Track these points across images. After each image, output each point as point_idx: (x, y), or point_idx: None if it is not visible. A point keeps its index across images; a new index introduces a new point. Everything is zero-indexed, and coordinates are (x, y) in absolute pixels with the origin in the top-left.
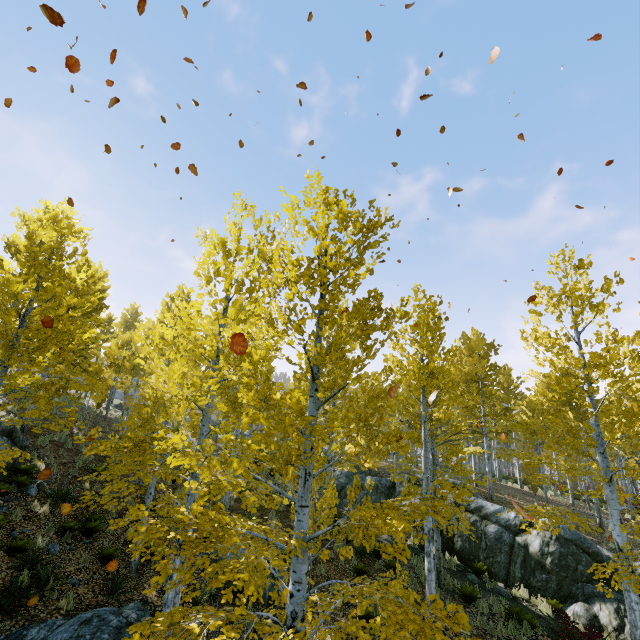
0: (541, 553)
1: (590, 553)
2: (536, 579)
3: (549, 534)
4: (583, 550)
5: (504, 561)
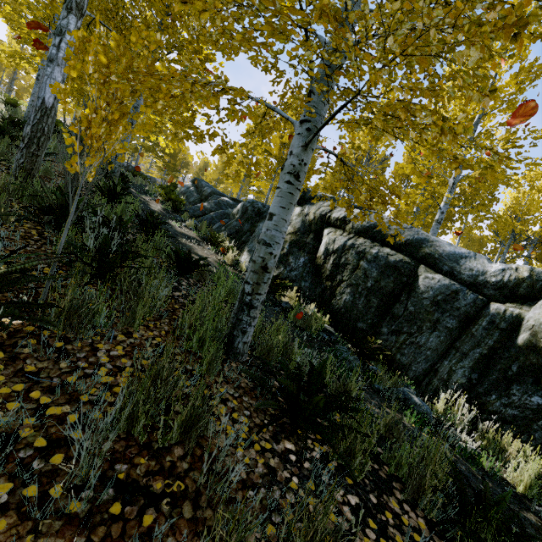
0: None
1: None
2: (507, 400)
3: None
4: None
5: (434, 347)
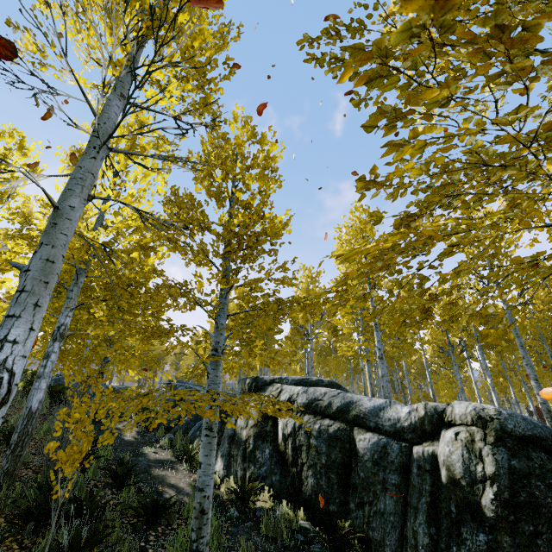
0: (468, 480)
1: None
2: (465, 548)
3: (480, 433)
4: None
5: (393, 509)
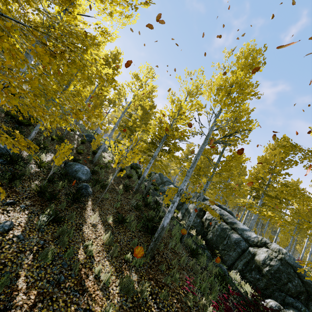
0: (263, 262)
1: (304, 281)
2: (251, 275)
3: (276, 254)
4: (298, 276)
5: (234, 256)
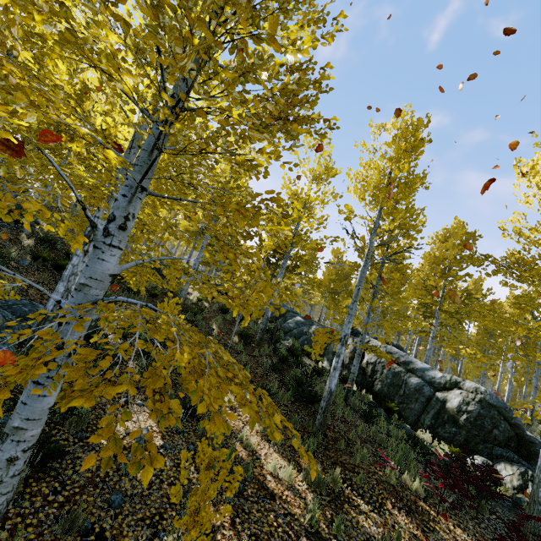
0: (458, 410)
1: (512, 423)
2: (444, 430)
3: (473, 396)
4: (505, 418)
5: (417, 409)
